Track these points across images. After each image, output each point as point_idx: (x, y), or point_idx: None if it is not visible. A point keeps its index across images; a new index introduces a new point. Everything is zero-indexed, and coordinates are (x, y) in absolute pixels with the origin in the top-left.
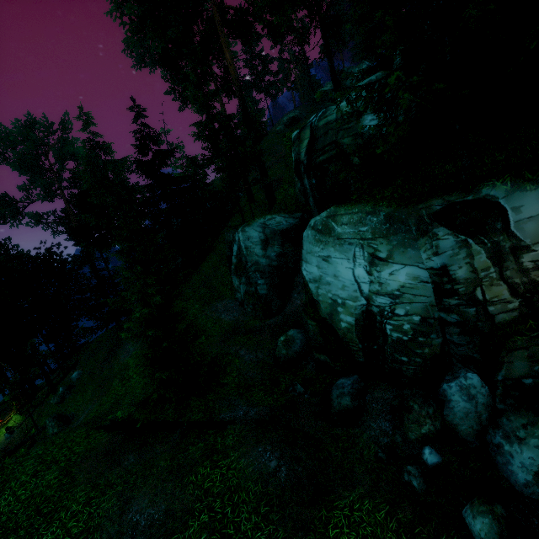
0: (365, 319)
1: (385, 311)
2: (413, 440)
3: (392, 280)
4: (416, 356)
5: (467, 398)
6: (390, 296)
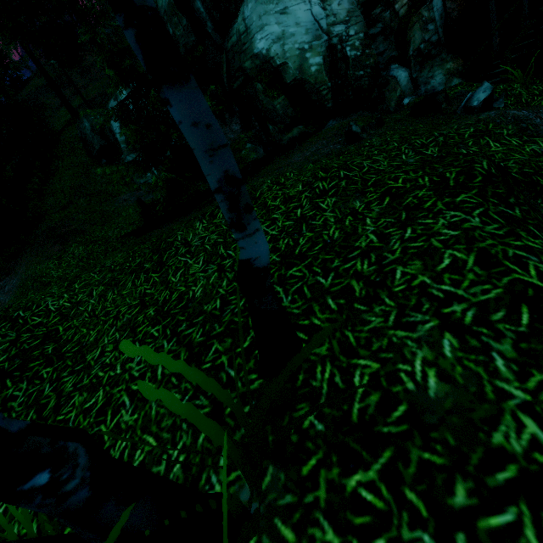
0: (329, 56)
1: (342, 37)
2: (394, 108)
3: (340, 8)
4: (368, 68)
5: (405, 69)
6: (343, 22)
